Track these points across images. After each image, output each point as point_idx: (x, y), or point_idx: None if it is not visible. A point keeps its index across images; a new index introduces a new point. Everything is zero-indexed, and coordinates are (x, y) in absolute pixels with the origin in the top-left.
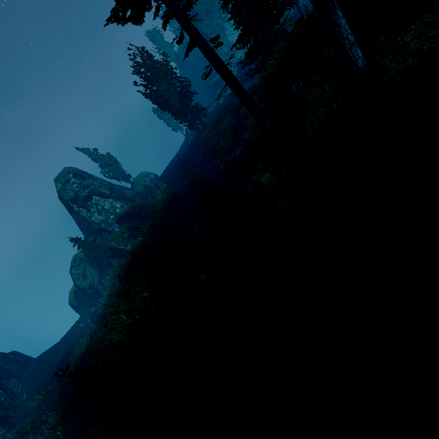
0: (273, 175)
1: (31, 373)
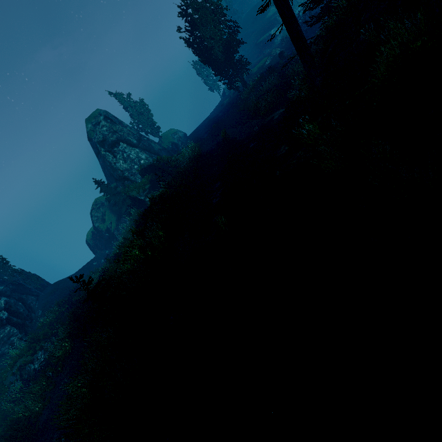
0: (317, 126)
1: (47, 295)
